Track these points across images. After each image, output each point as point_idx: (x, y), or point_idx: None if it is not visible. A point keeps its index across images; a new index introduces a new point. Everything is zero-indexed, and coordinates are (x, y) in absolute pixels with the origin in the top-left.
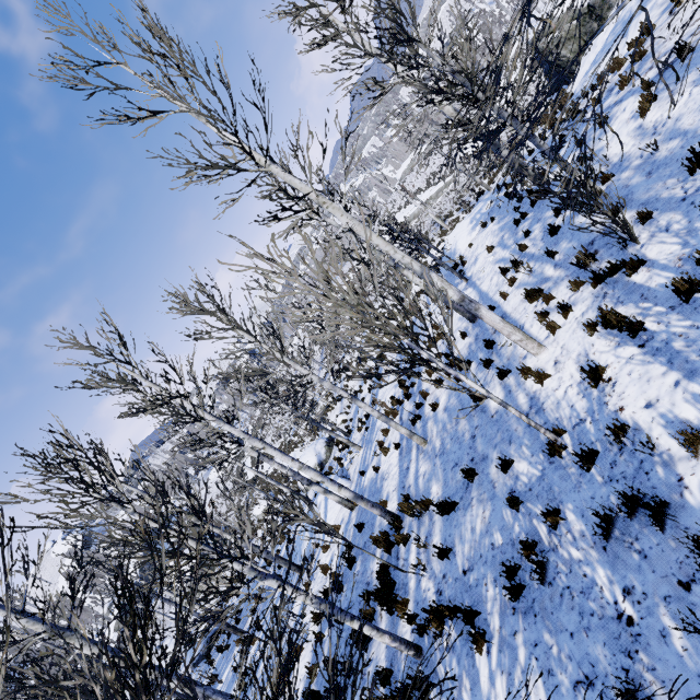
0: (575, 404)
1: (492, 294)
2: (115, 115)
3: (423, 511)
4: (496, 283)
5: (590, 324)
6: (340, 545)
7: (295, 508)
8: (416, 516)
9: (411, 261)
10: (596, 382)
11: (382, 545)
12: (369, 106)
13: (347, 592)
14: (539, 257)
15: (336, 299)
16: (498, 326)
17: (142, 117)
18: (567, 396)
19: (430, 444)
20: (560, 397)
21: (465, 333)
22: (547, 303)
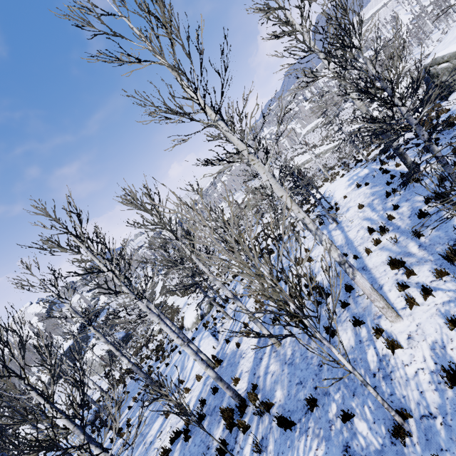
0: (426, 392)
1: (357, 244)
2: (108, 55)
3: (265, 410)
4: (361, 236)
5: (452, 319)
6: (198, 394)
7: (166, 389)
8: (258, 415)
9: (310, 222)
10: (453, 383)
11: (226, 422)
12: (301, 87)
13: (191, 444)
14: (405, 232)
15: (241, 259)
16: (366, 291)
17: (129, 61)
18: (417, 378)
19: (282, 348)
20: (410, 375)
21: (329, 266)
22: (408, 277)
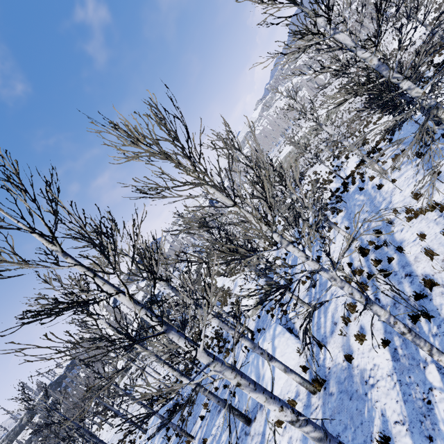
0: None
1: None
2: None
3: None
4: None
5: None
6: (300, 437)
7: None
8: None
9: None
10: None
11: None
12: None
13: None
14: None
15: None
16: None
17: None
18: None
19: None
20: None
21: None
22: None
